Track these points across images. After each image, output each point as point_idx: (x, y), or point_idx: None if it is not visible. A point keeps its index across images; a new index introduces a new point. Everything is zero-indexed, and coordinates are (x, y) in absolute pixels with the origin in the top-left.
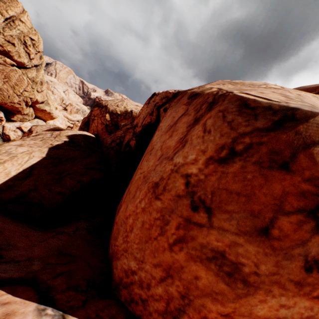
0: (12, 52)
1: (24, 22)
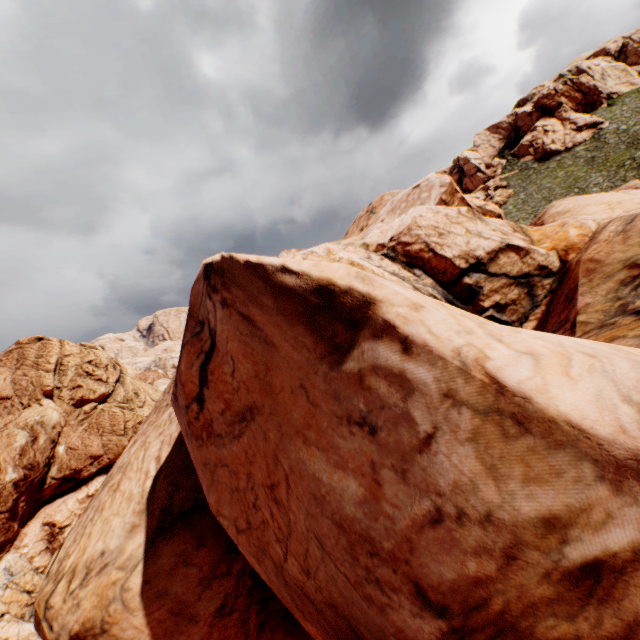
0: (85, 395)
1: (70, 354)
